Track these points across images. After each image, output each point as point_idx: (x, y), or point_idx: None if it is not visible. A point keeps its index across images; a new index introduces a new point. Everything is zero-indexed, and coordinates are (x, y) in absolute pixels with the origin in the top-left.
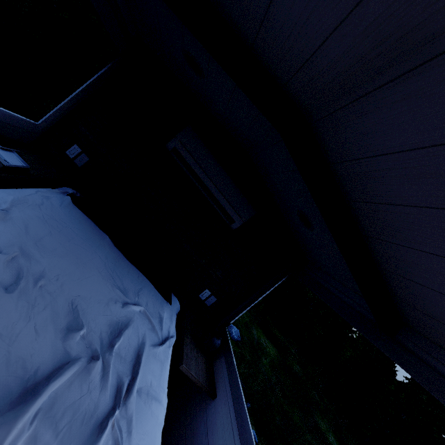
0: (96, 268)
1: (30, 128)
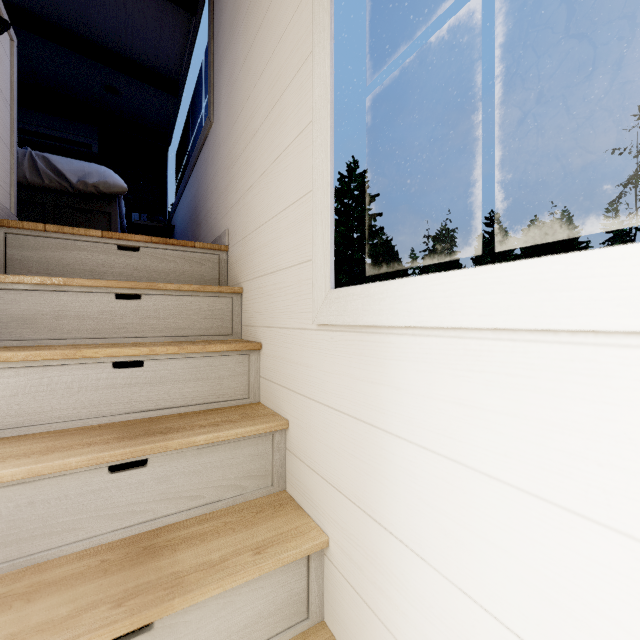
0: None
1: None
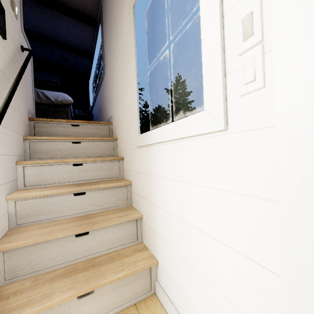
0: None
1: None
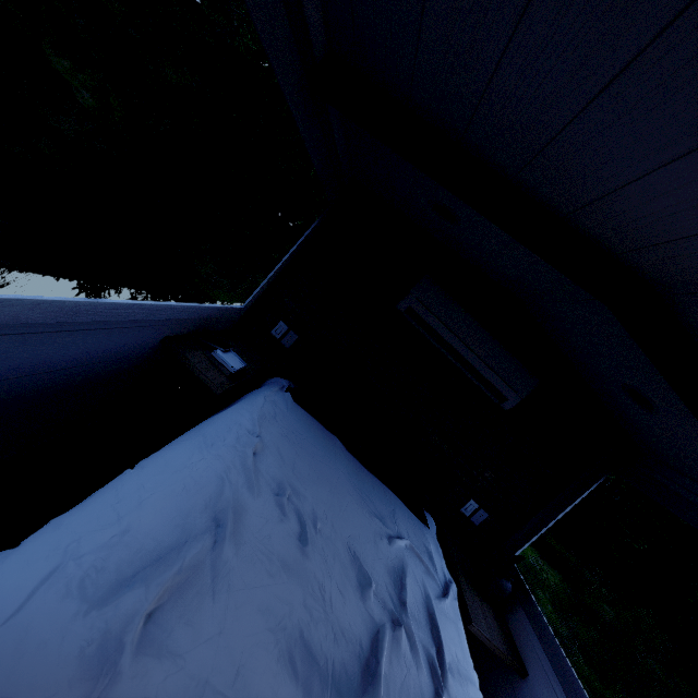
0: (346, 491)
1: (236, 314)
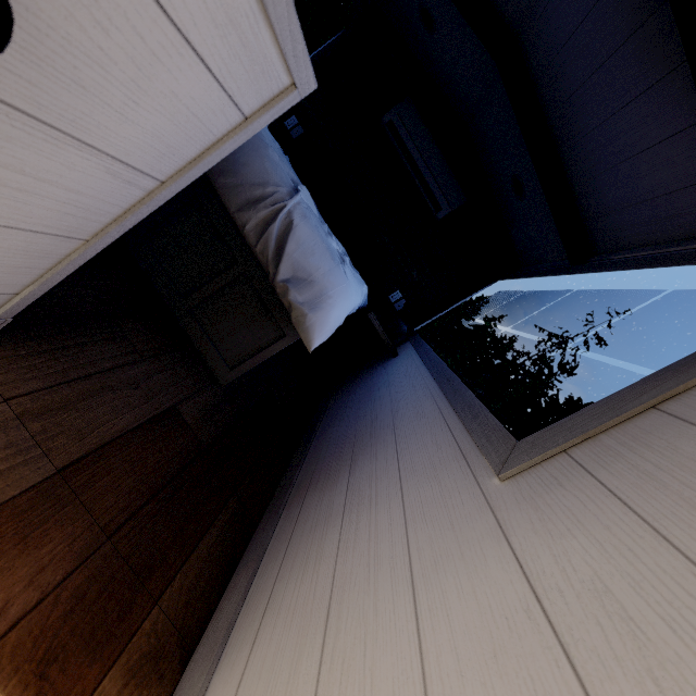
0: None
1: None
